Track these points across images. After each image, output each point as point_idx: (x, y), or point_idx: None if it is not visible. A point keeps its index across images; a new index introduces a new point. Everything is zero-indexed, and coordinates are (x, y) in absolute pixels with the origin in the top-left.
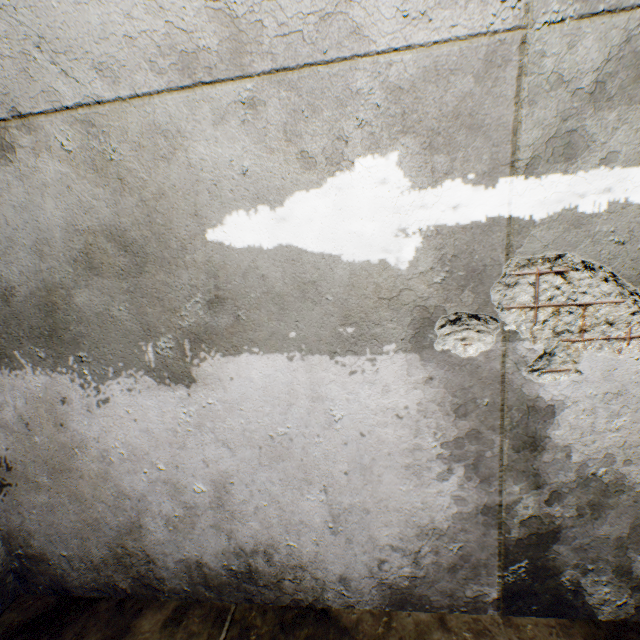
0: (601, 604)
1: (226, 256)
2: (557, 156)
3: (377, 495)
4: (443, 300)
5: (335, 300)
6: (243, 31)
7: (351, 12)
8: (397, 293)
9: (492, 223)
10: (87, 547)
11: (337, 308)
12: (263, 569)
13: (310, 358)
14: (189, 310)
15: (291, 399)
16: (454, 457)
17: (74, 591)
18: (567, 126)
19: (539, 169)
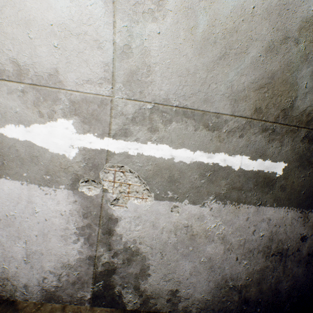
0: (128, 302)
1: (4, 139)
2: (122, 135)
3: (48, 247)
4: (84, 173)
5: (44, 165)
6: (22, 70)
7: (59, 76)
8: (68, 167)
9: (102, 150)
10: None
11: (45, 168)
12: None
13: (31, 185)
14: None
15: (19, 200)
16: (81, 234)
17: None
18: (125, 127)
19: (117, 137)
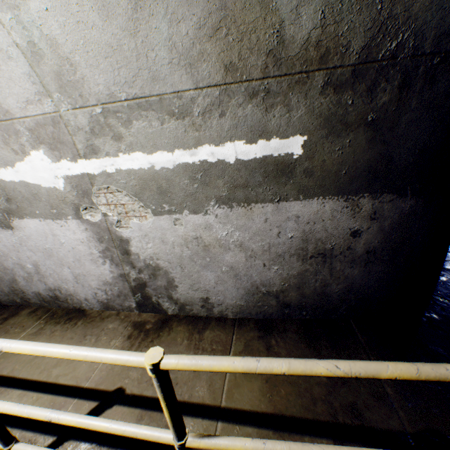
0: (168, 309)
1: (6, 184)
2: (92, 153)
3: (86, 270)
4: (80, 201)
5: (46, 200)
6: None
7: (3, 106)
8: (64, 198)
9: (83, 175)
10: (2, 287)
11: (48, 203)
12: (60, 295)
13: (47, 221)
14: (2, 203)
15: (47, 235)
16: (105, 257)
17: (4, 303)
18: (90, 143)
19: (89, 157)
